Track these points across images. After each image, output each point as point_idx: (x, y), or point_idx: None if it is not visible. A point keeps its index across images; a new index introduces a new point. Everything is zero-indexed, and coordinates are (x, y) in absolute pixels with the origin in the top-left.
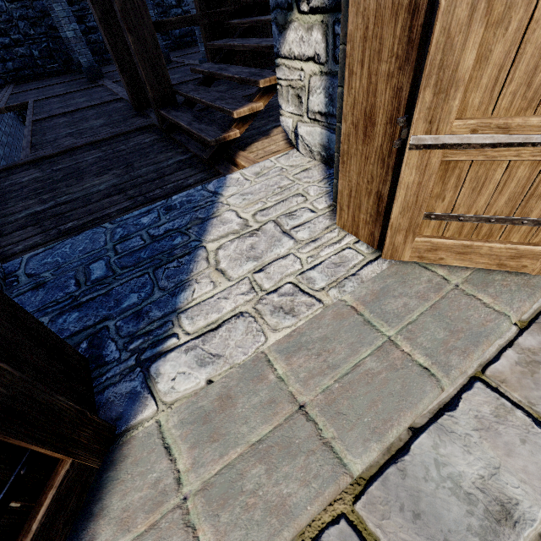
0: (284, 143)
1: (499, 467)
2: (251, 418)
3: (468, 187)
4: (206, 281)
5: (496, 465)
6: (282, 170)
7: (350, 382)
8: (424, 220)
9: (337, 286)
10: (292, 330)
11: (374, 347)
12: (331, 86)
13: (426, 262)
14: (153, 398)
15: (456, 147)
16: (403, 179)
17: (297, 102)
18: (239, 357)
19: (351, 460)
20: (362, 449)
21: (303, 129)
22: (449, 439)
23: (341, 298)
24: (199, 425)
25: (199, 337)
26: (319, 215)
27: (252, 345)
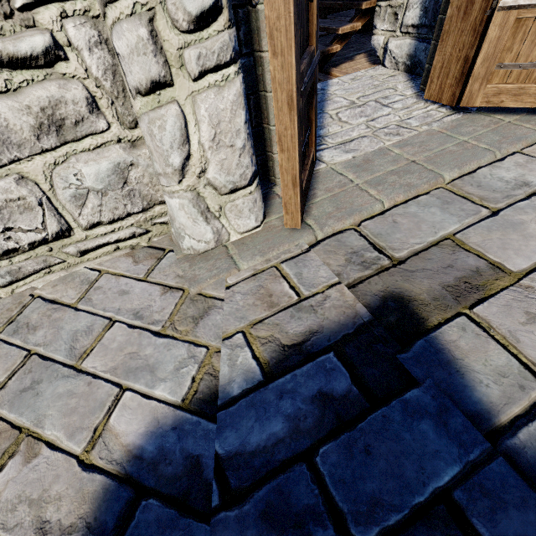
0: (368, 63)
1: (524, 177)
2: (384, 165)
3: (529, 40)
4: (335, 126)
5: (523, 176)
6: (372, 77)
7: (440, 154)
8: (496, 70)
9: (427, 125)
10: (401, 140)
11: (454, 143)
12: (428, 0)
13: (490, 106)
14: (323, 163)
15: (527, 7)
16: (489, 35)
17: (392, 20)
18: (369, 150)
19: (444, 173)
20: (449, 171)
21: (393, 44)
22: (498, 170)
23: (430, 129)
24: (355, 168)
25: (341, 144)
26: (408, 97)
27: (376, 146)
